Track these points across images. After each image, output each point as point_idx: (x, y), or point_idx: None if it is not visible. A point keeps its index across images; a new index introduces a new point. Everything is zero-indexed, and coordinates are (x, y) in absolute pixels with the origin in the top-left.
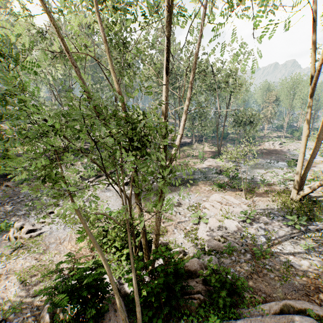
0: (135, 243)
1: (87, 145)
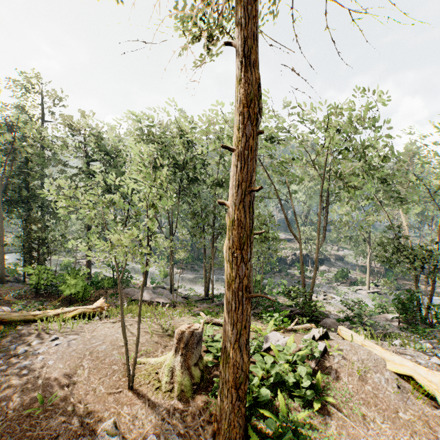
0: (417, 303)
1: (320, 256)
